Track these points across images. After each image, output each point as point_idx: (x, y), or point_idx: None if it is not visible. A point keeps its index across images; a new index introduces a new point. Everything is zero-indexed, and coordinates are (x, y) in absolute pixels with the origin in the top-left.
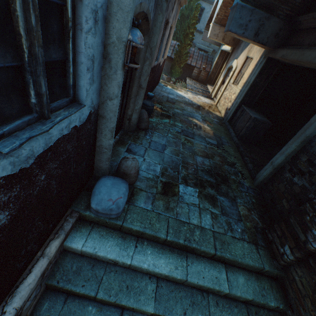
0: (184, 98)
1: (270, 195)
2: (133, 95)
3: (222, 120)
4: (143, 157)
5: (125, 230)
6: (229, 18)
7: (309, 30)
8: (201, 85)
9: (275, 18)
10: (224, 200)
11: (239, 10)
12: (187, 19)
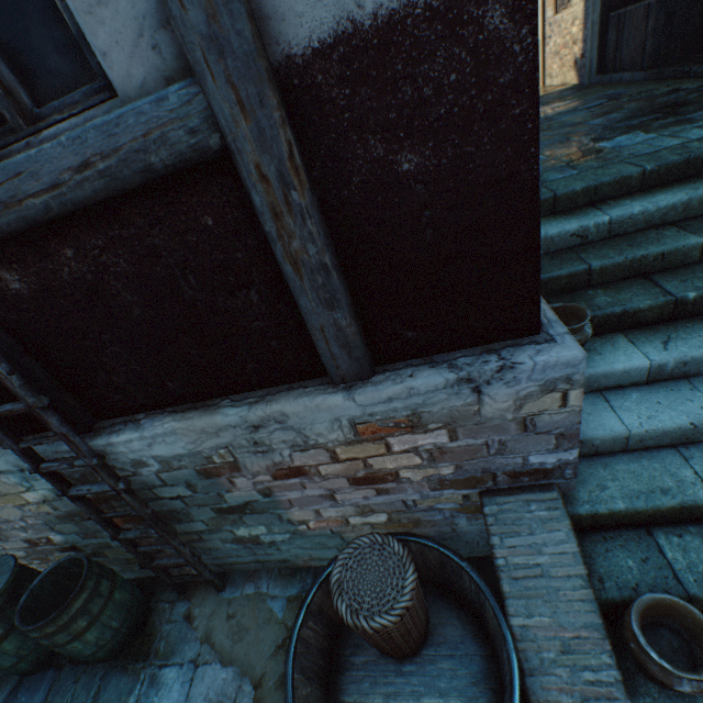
0: None
1: None
2: None
3: (580, 86)
4: None
5: (562, 206)
6: None
7: None
8: None
9: None
10: None
11: None
12: None
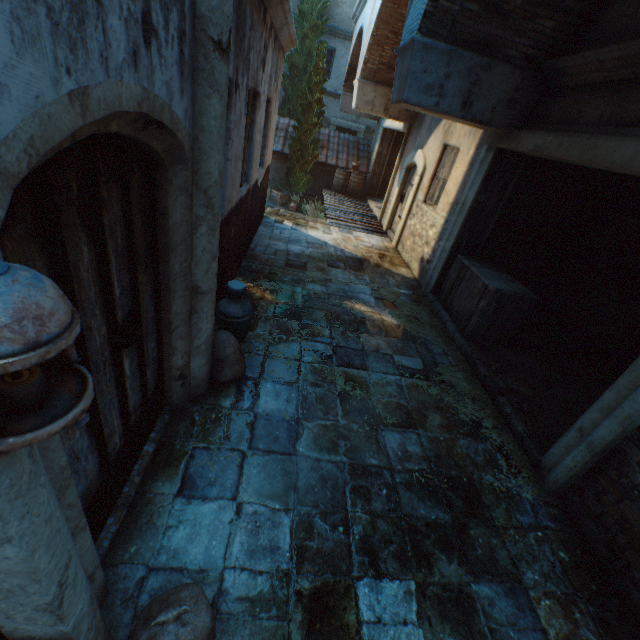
0: (325, 248)
1: (600, 529)
2: (177, 320)
3: (417, 287)
4: (237, 499)
5: None
6: (399, 73)
7: (591, 88)
8: (355, 202)
9: (503, 66)
10: (494, 596)
11: (420, 54)
12: (304, 72)
